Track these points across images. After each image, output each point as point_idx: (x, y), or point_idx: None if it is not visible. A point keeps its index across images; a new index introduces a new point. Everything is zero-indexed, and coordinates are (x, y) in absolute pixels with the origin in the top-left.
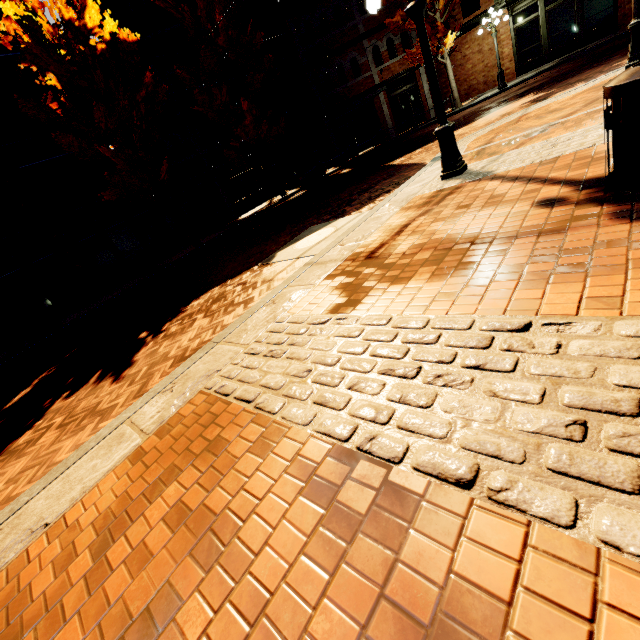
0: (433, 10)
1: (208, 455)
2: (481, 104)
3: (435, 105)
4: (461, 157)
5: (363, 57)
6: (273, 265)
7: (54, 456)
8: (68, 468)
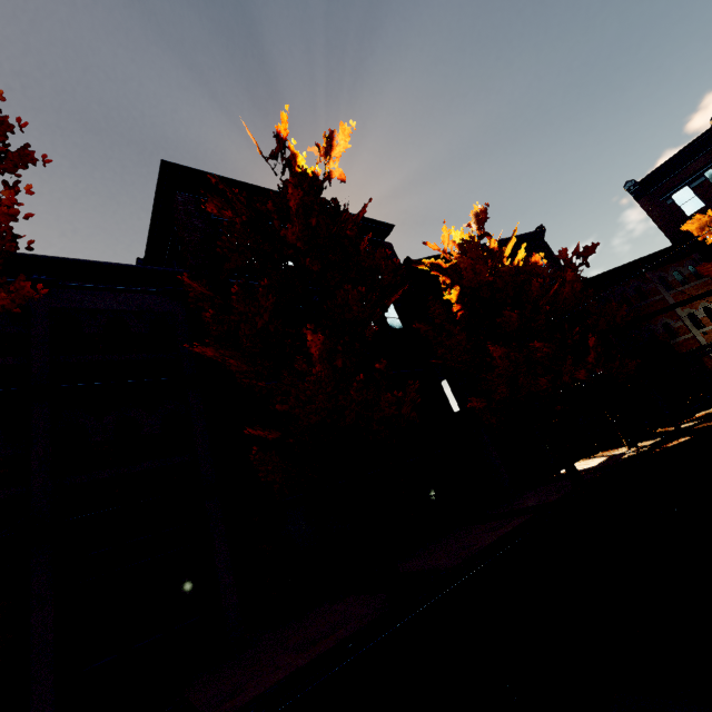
0: None
1: None
2: None
3: None
4: None
5: (677, 322)
6: None
7: None
8: None
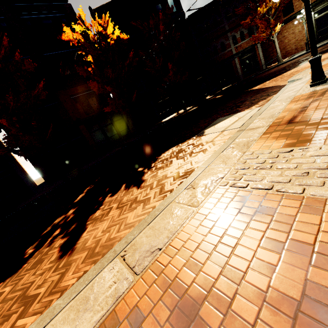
0: (268, 14)
1: (260, 215)
2: (297, 59)
3: (311, 45)
4: (324, 73)
5: (227, 41)
6: (207, 135)
7: (125, 220)
8: (149, 223)
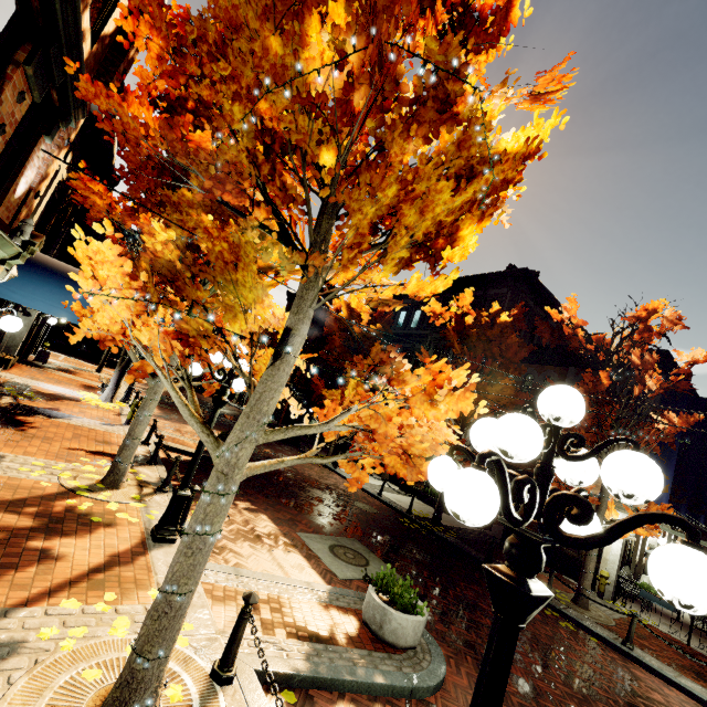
0: None
1: None
2: None
3: None
4: None
5: None
6: None
7: None
8: None
